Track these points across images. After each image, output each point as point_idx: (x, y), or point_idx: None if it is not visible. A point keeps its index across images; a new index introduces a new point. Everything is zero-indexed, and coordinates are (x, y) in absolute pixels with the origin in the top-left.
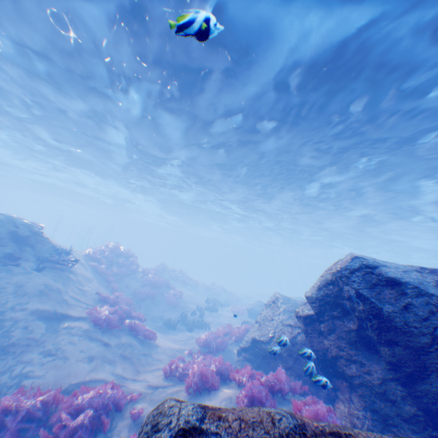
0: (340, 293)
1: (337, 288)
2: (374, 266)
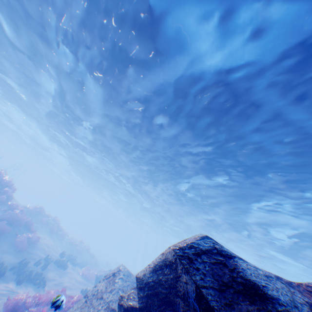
0: (177, 287)
1: (175, 277)
2: (230, 256)
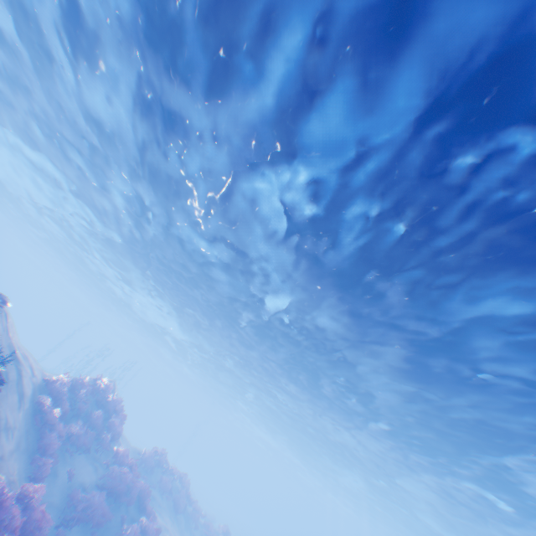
0: None
1: None
2: None
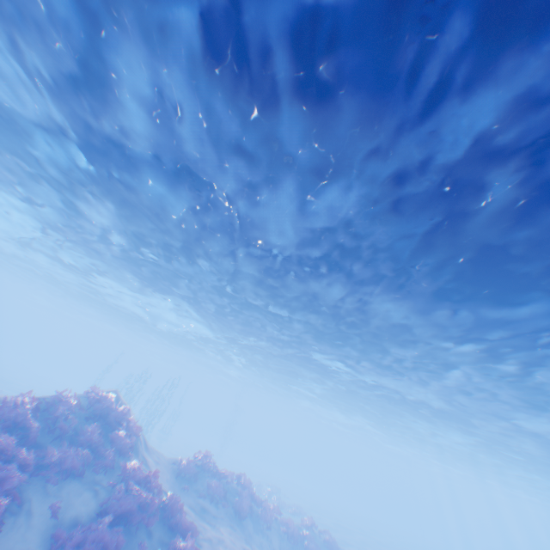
0: None
1: None
2: None
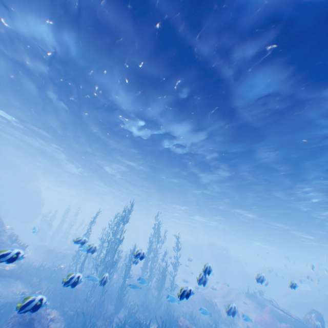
0: None
1: None
2: None
